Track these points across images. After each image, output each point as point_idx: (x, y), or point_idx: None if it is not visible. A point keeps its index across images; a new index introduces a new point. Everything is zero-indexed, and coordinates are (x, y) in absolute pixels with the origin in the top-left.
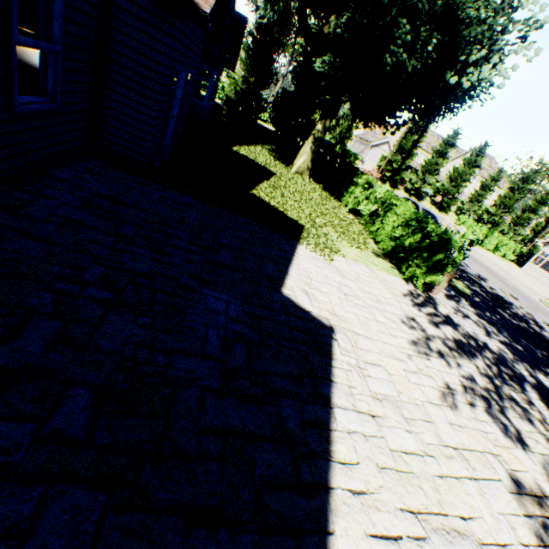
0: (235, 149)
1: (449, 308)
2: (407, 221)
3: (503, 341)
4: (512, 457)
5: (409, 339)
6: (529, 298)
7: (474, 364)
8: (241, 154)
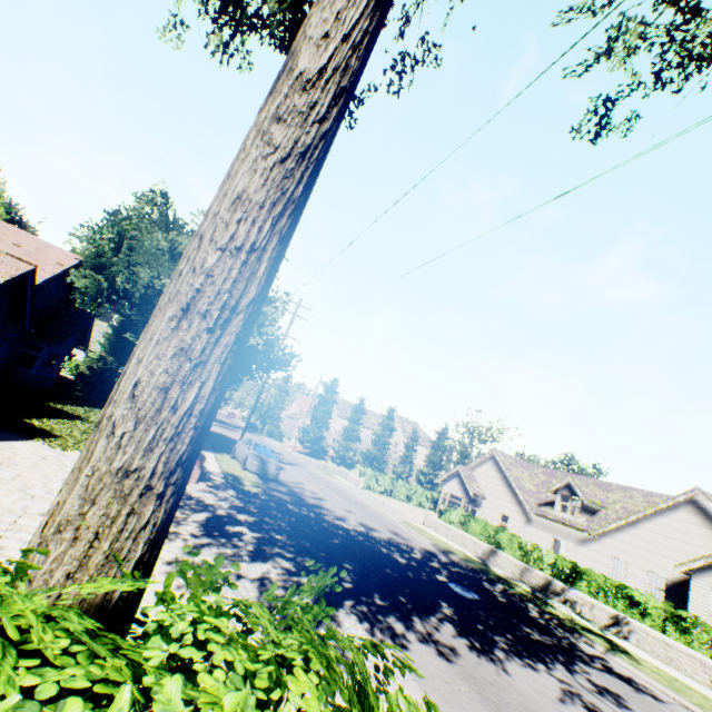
0: (53, 404)
1: (198, 488)
2: None
3: (235, 504)
4: None
5: None
6: (383, 516)
7: None
8: (56, 407)
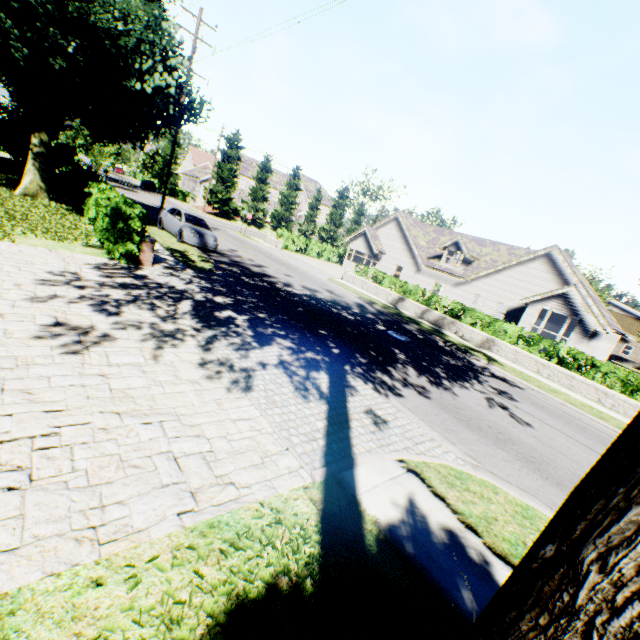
0: None
1: (158, 273)
2: (107, 208)
3: (203, 286)
4: (82, 318)
5: (41, 279)
6: (313, 277)
7: (130, 292)
8: None
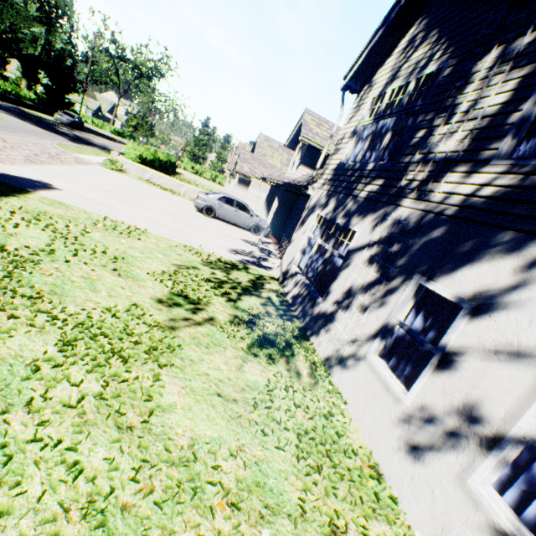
0: None
1: None
2: None
3: None
4: None
5: None
6: None
7: None
8: None
